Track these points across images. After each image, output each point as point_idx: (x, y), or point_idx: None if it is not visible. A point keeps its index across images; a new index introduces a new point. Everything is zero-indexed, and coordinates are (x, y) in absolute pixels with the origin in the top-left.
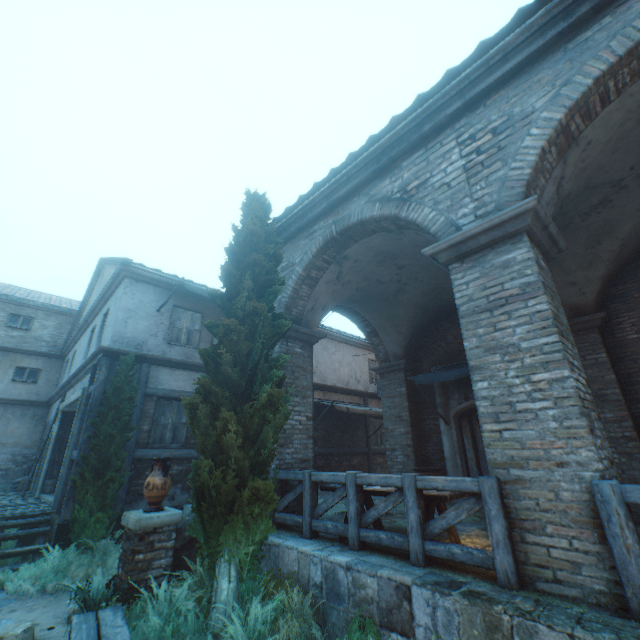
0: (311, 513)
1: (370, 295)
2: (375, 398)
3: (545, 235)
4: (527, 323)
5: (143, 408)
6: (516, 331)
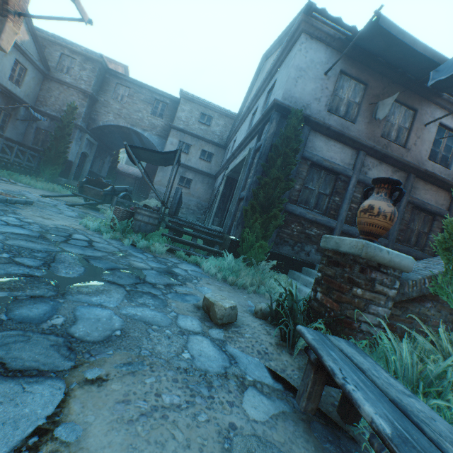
0: None
1: None
2: None
3: None
4: None
5: (297, 169)
6: None
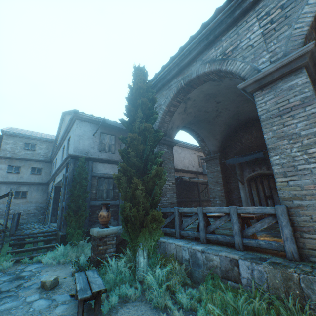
0: (179, 227)
1: (200, 120)
2: (202, 174)
3: (314, 69)
4: (305, 120)
5: (92, 182)
6: (297, 126)
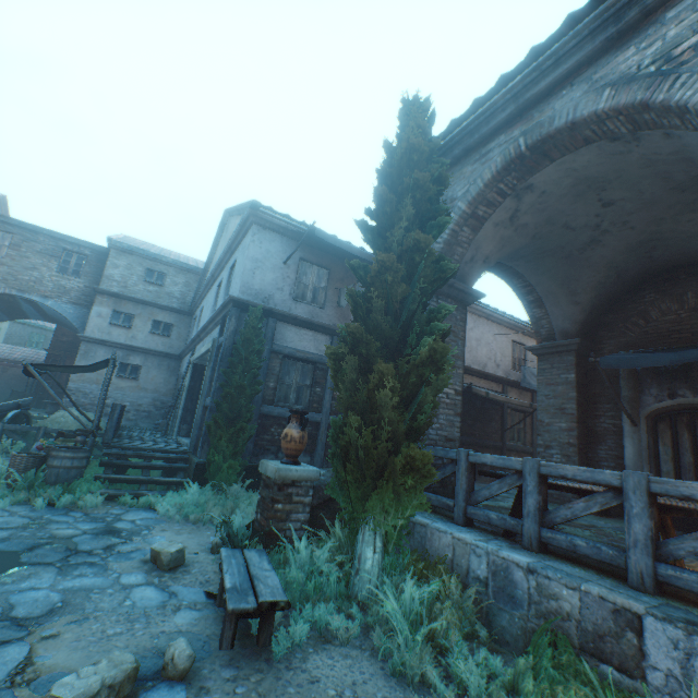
0: (466, 498)
1: (545, 249)
2: (516, 387)
3: None
4: None
5: (269, 365)
6: None
